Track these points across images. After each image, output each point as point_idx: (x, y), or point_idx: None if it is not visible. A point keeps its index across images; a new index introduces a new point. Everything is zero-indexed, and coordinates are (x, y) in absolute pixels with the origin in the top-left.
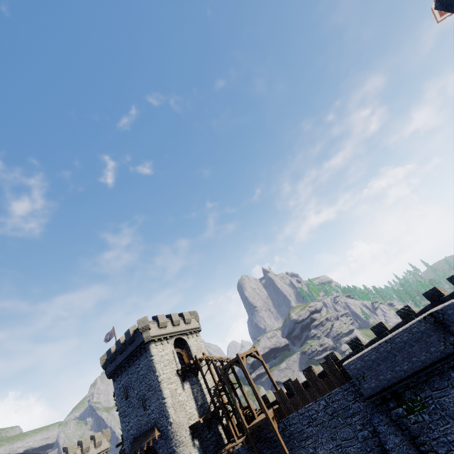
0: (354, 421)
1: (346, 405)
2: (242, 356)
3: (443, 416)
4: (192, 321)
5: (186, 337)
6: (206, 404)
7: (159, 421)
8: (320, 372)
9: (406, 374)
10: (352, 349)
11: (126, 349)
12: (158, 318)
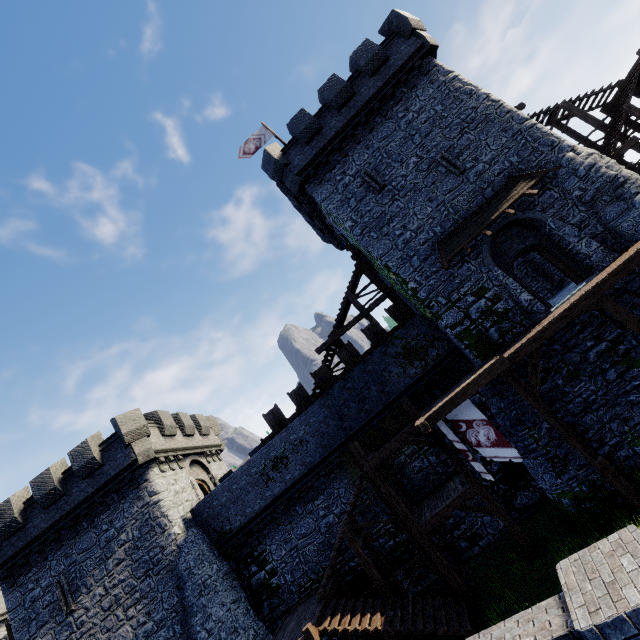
0: None
1: None
2: None
3: None
4: None
5: None
6: None
7: (523, 165)
8: None
9: None
10: None
11: (358, 93)
12: None
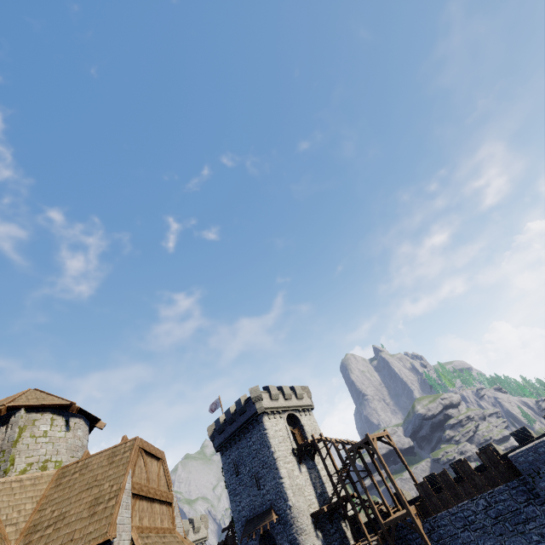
0: (528, 529)
1: (515, 507)
2: (373, 438)
3: None
4: (304, 397)
5: (298, 414)
6: (326, 494)
7: (275, 503)
8: (475, 468)
9: None
10: (519, 441)
11: (236, 420)
12: (270, 388)
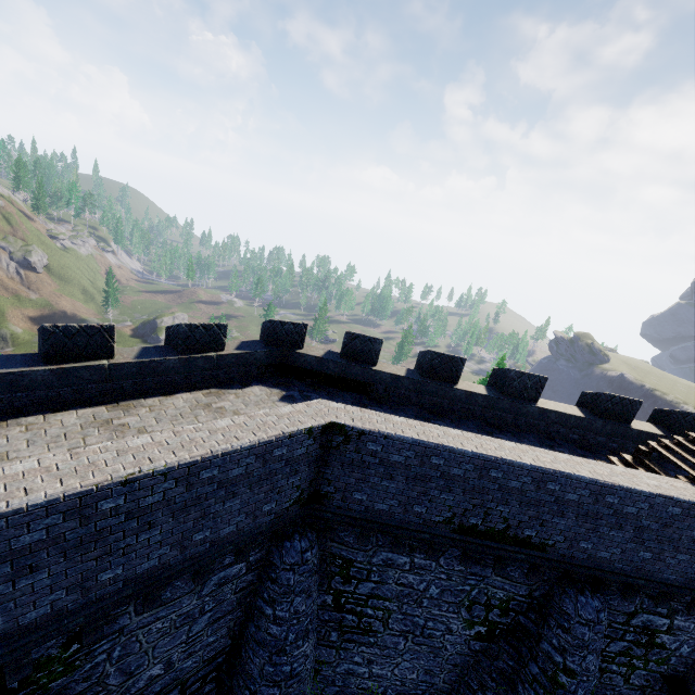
0: None
1: None
2: None
3: (104, 678)
4: None
5: None
6: None
7: None
8: None
9: (115, 598)
10: None
11: None
12: None
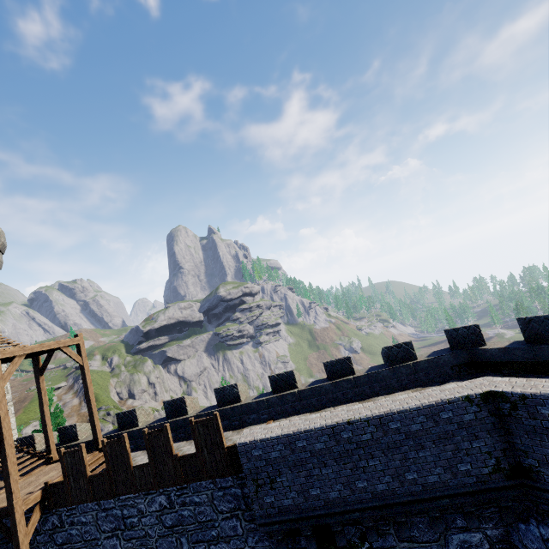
0: None
1: (210, 518)
2: (11, 356)
3: None
4: None
5: None
6: None
7: None
8: (196, 416)
9: (369, 504)
10: (275, 390)
11: None
12: None
